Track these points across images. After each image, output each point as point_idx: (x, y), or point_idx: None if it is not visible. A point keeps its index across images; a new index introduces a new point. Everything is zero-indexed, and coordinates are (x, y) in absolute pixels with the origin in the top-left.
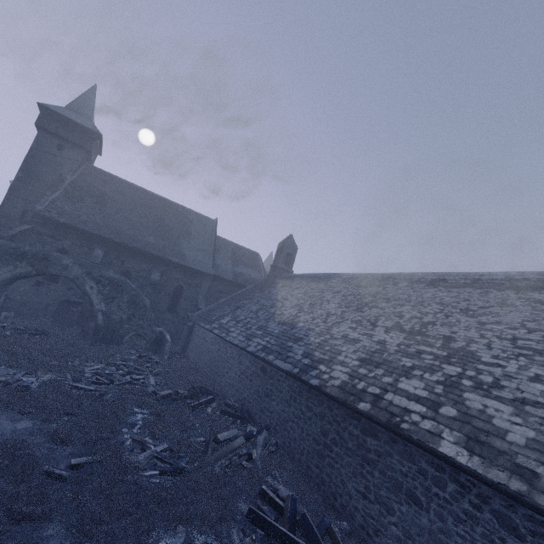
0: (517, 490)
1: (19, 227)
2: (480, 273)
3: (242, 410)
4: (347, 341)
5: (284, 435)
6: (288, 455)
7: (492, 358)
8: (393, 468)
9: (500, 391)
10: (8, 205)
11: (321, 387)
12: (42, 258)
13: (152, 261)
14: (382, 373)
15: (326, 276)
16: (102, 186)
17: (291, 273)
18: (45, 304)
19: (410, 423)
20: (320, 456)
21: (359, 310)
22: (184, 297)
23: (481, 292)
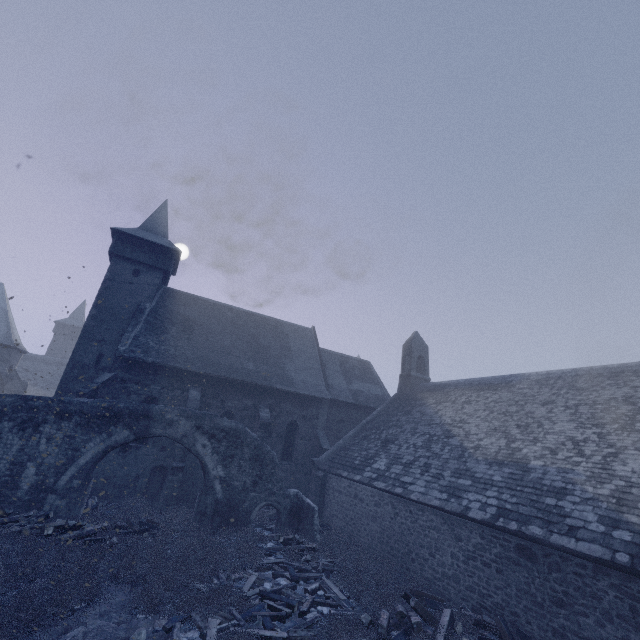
0: None
1: (100, 377)
2: None
3: (510, 633)
4: None
5: None
6: None
7: None
8: None
9: None
10: (81, 350)
11: None
12: (142, 416)
13: (256, 393)
14: None
15: (500, 380)
16: (184, 310)
17: (428, 381)
18: (134, 477)
19: None
20: None
21: (629, 429)
22: (299, 435)
23: None
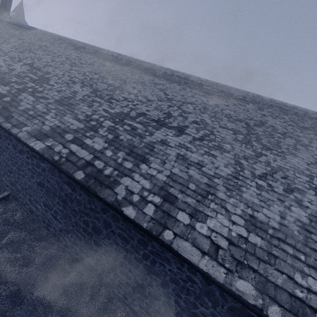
0: None
1: None
2: (100, 48)
3: None
4: None
5: None
6: None
7: (54, 82)
8: None
9: (39, 94)
10: None
11: None
12: None
13: None
14: None
15: (27, 28)
16: None
17: (8, 19)
18: None
19: None
20: None
21: (21, 52)
22: None
23: (91, 57)
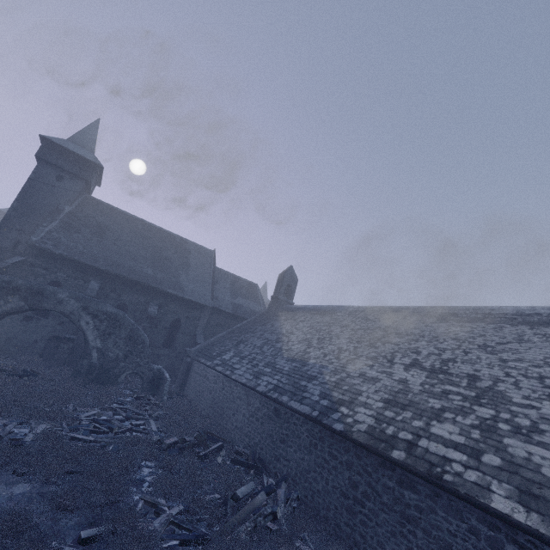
0: None
1: (12, 259)
2: (490, 307)
3: (254, 458)
4: (365, 380)
5: (305, 487)
6: (312, 511)
7: (524, 398)
8: (439, 527)
9: (541, 436)
10: (0, 235)
11: (347, 432)
12: (37, 292)
13: (150, 293)
14: (411, 416)
15: (331, 309)
16: (100, 217)
17: (291, 305)
18: (33, 341)
19: (453, 474)
20: (351, 513)
21: (372, 346)
22: (181, 330)
23: (495, 327)
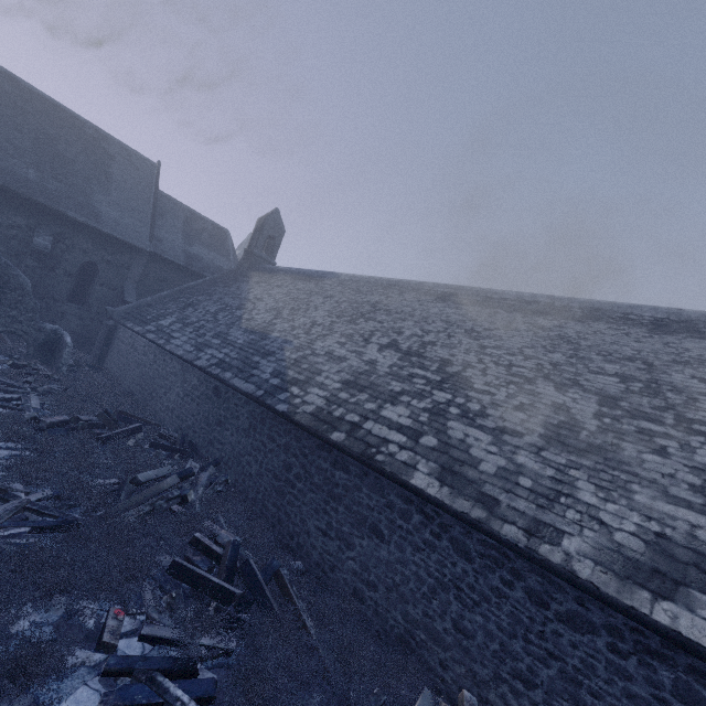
0: (477, 517)
1: None
2: (494, 290)
3: (184, 443)
4: (331, 359)
5: (237, 471)
6: (241, 494)
7: (485, 385)
8: (361, 503)
9: (484, 420)
10: None
11: (290, 413)
12: None
13: (35, 213)
14: (366, 398)
15: (319, 275)
16: None
17: (273, 265)
18: None
19: (387, 455)
20: (280, 494)
21: (352, 322)
22: (99, 281)
23: (490, 313)
